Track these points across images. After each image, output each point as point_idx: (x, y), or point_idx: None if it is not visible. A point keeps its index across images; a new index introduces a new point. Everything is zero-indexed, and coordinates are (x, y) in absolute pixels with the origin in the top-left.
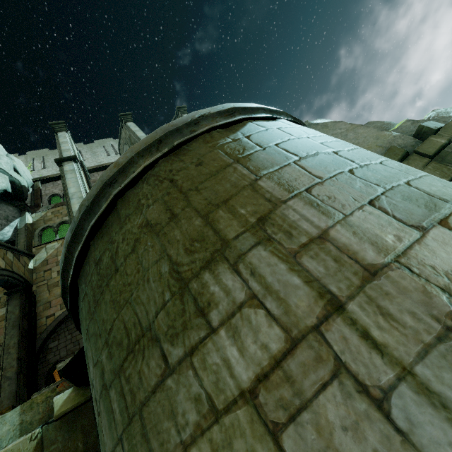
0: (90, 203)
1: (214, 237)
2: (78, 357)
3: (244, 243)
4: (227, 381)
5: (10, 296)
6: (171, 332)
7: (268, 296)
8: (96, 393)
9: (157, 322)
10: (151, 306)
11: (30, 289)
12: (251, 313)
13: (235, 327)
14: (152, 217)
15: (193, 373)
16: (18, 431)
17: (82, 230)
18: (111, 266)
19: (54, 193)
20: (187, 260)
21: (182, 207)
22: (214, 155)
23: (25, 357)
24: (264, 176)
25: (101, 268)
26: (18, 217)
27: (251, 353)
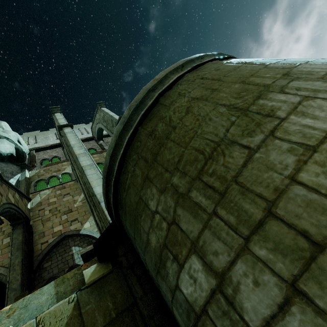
0: (139, 103)
1: (255, 87)
2: (105, 233)
3: (281, 83)
4: (311, 132)
5: (15, 227)
6: (247, 132)
7: (318, 93)
8: (164, 213)
9: (229, 133)
10: (219, 129)
11: (28, 223)
12: (310, 103)
13: (301, 111)
14: (196, 94)
15: (280, 141)
16: (54, 299)
17: (131, 121)
18: (168, 128)
19: (44, 158)
20: (240, 101)
21: (219, 85)
22: (225, 65)
23: (26, 273)
24: (270, 64)
25: (157, 134)
26: (20, 173)
27: (323, 116)
